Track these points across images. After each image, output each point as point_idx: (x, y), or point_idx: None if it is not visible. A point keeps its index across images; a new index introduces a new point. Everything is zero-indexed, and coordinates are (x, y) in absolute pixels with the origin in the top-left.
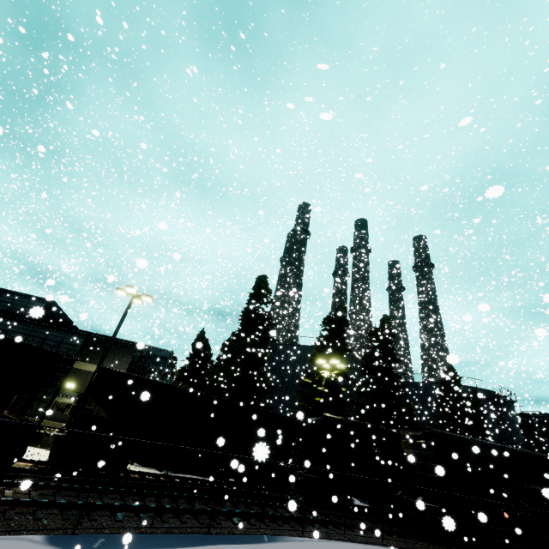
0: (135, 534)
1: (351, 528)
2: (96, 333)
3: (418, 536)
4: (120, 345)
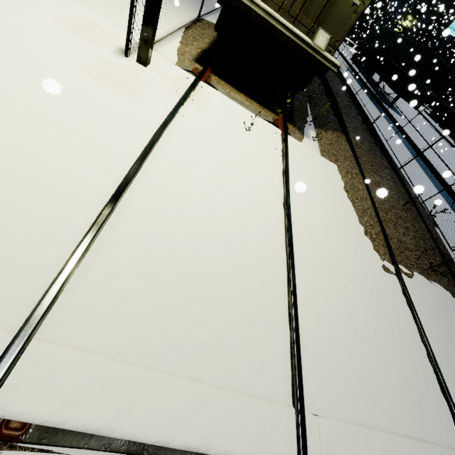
0: None
1: None
2: None
3: None
4: None
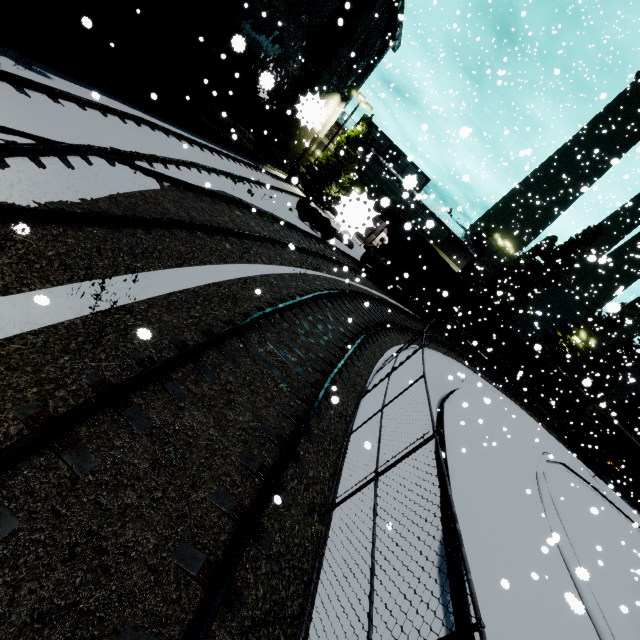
0: (484, 380)
1: (537, 417)
2: (456, 235)
3: (559, 437)
4: (465, 251)
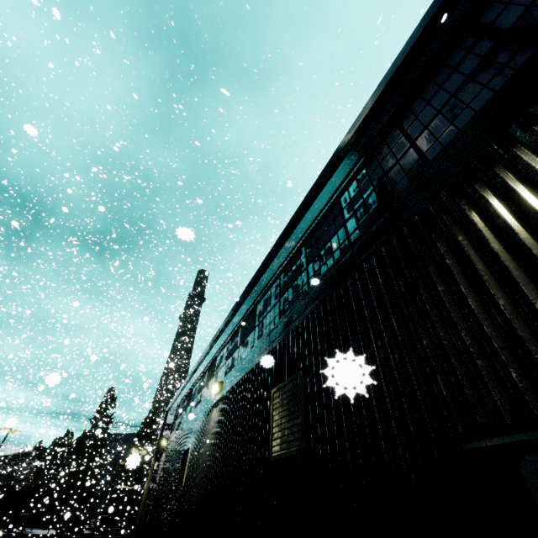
0: None
1: None
2: None
3: None
4: None
